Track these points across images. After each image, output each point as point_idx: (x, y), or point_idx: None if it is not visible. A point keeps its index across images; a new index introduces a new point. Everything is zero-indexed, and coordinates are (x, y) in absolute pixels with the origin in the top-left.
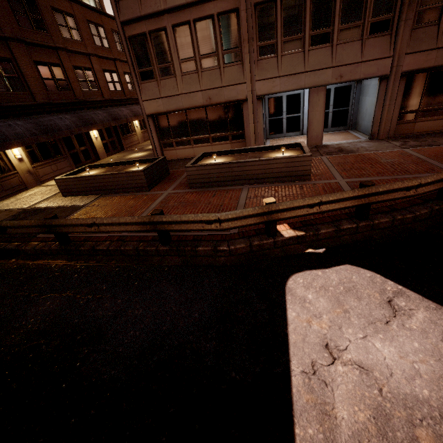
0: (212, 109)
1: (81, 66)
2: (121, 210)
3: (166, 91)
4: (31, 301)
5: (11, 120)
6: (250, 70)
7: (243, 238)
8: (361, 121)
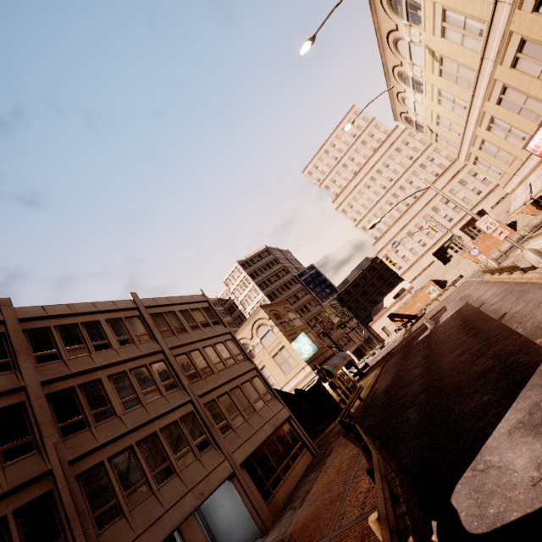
0: None
1: None
2: None
3: None
4: None
5: None
6: None
7: None
8: (230, 539)
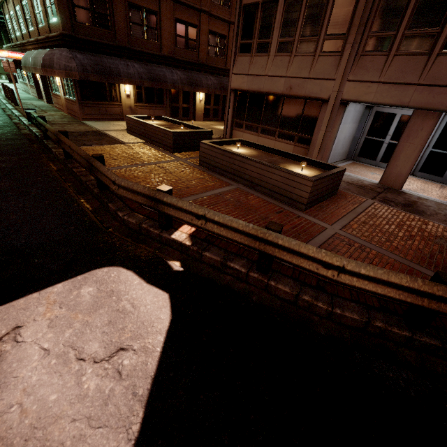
0: (290, 101)
1: (217, 32)
2: (132, 155)
3: (255, 68)
4: (1, 178)
5: (131, 62)
6: (345, 66)
7: (145, 217)
8: None
